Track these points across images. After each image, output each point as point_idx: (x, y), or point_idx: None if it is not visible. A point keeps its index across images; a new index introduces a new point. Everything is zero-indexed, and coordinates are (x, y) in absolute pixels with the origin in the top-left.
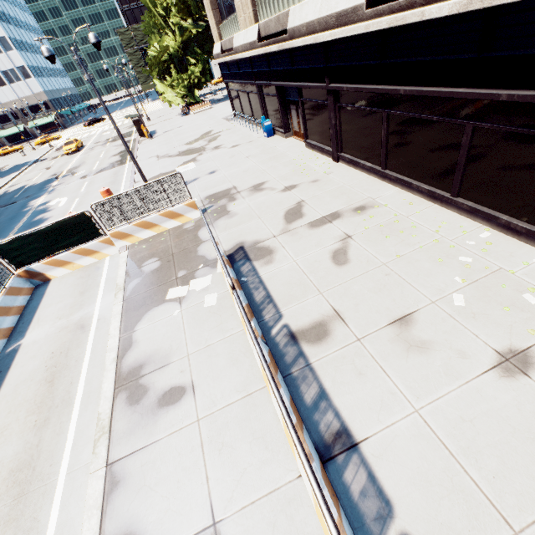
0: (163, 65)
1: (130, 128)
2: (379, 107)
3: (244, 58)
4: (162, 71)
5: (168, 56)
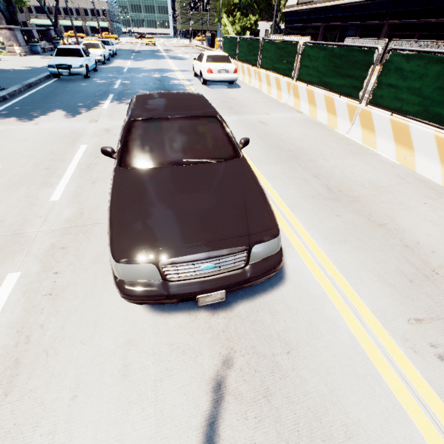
0: (231, 7)
1: (187, 45)
2: (414, 32)
3: (319, 9)
4: (229, 11)
5: (239, 1)
